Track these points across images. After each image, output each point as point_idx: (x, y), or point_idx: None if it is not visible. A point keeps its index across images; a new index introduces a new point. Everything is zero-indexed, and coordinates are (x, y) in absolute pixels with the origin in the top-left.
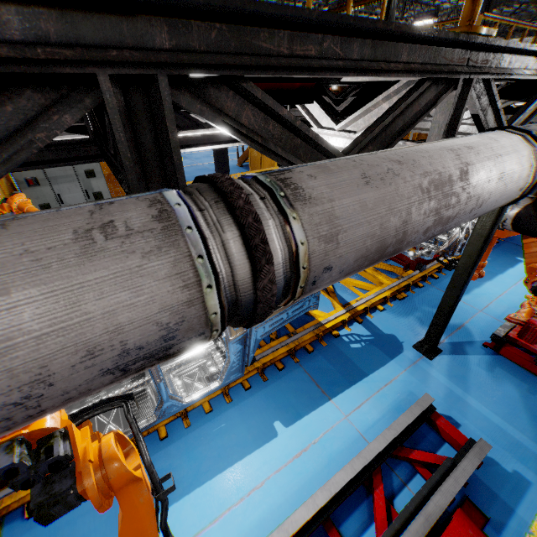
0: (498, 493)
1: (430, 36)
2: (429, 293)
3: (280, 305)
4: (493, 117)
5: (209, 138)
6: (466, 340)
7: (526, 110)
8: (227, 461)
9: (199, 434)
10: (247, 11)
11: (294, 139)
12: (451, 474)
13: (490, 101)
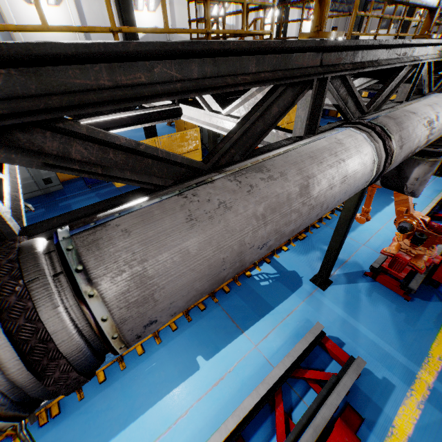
0: (372, 397)
1: (275, 47)
2: (324, 232)
3: None
4: (354, 103)
5: (111, 123)
6: (351, 271)
7: (383, 93)
8: (157, 395)
9: (133, 374)
10: (36, 53)
11: (144, 160)
12: (335, 389)
13: (349, 92)
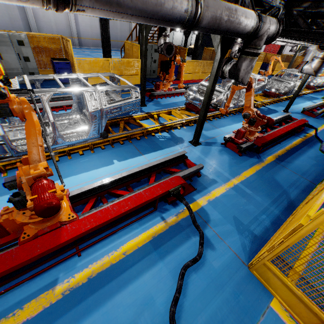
0: (203, 184)
1: None
2: (205, 125)
3: (71, 3)
4: None
5: None
6: (214, 142)
7: None
8: (88, 169)
9: (75, 161)
10: None
11: None
12: (183, 171)
13: None
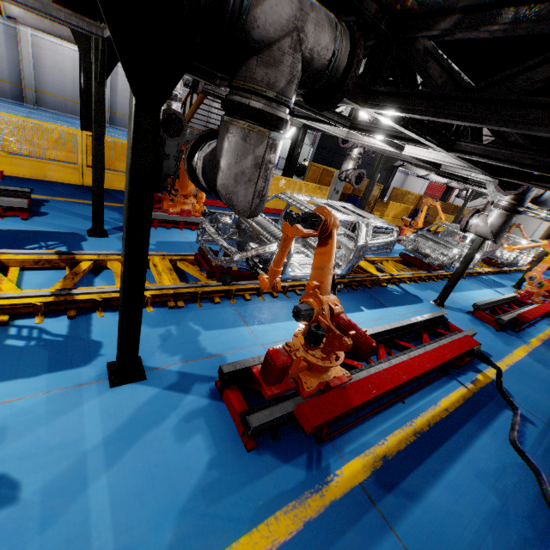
0: None
1: None
2: (219, 311)
3: None
4: None
5: None
6: (200, 373)
7: None
8: None
9: None
10: None
11: None
12: None
13: None
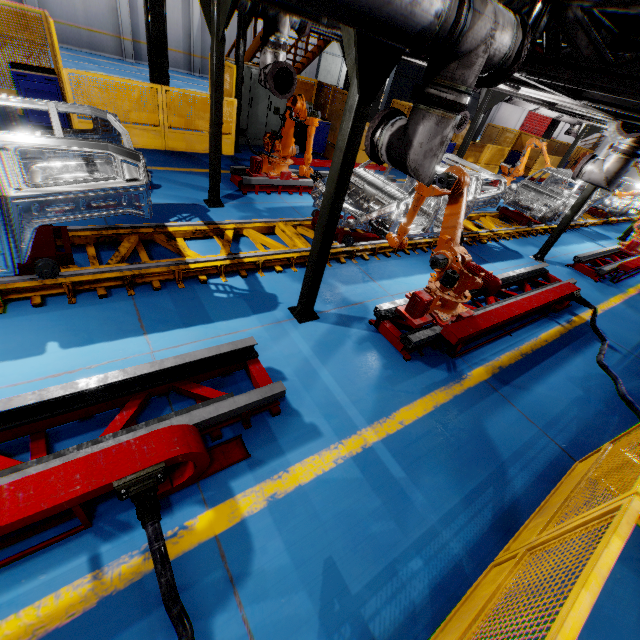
0: (279, 439)
1: None
2: (347, 270)
3: None
4: None
5: None
6: (354, 315)
7: None
8: None
9: None
10: None
11: None
12: (217, 403)
13: None
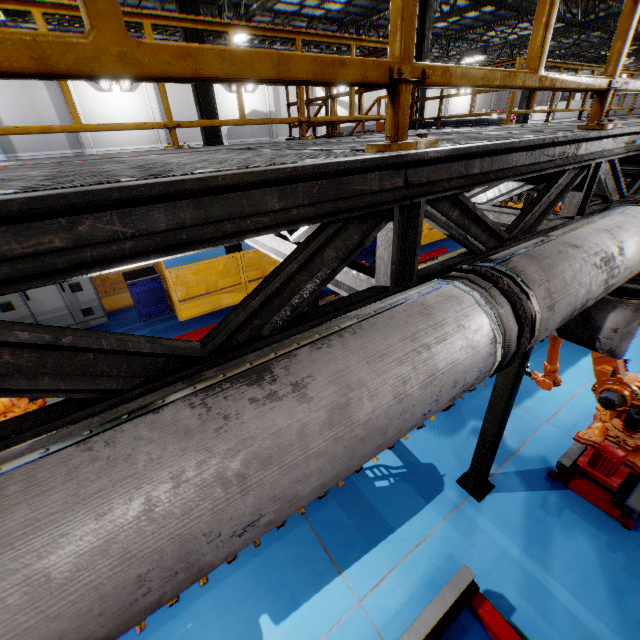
0: None
1: (309, 173)
2: (481, 398)
3: None
4: (482, 229)
5: None
6: (526, 468)
7: (534, 210)
8: None
9: None
10: None
11: (78, 356)
12: None
13: (468, 215)
